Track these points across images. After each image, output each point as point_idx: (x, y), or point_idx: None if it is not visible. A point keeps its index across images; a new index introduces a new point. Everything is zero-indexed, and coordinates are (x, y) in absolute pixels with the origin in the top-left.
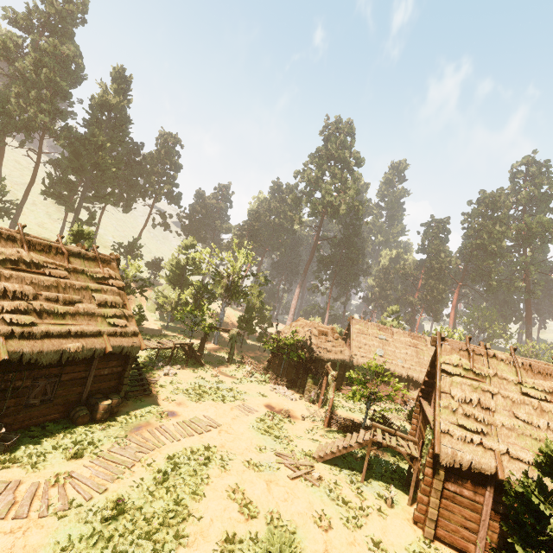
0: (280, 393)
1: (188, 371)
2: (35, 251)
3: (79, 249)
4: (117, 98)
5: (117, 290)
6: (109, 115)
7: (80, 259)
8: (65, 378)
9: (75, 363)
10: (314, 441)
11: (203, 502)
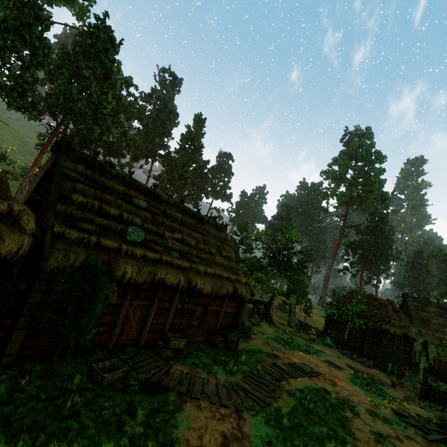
0: (352, 358)
1: (266, 325)
2: (189, 216)
3: (208, 218)
4: (197, 132)
5: (231, 249)
6: (190, 144)
7: (209, 225)
8: (209, 309)
9: (215, 298)
10: (424, 409)
11: (356, 438)
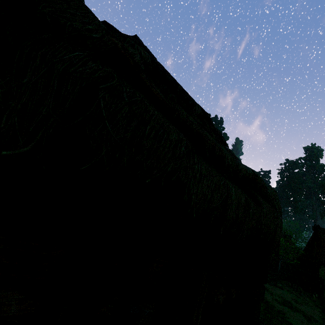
0: None
1: None
2: None
3: None
4: None
5: None
6: None
7: None
8: None
9: None
10: None
11: None
